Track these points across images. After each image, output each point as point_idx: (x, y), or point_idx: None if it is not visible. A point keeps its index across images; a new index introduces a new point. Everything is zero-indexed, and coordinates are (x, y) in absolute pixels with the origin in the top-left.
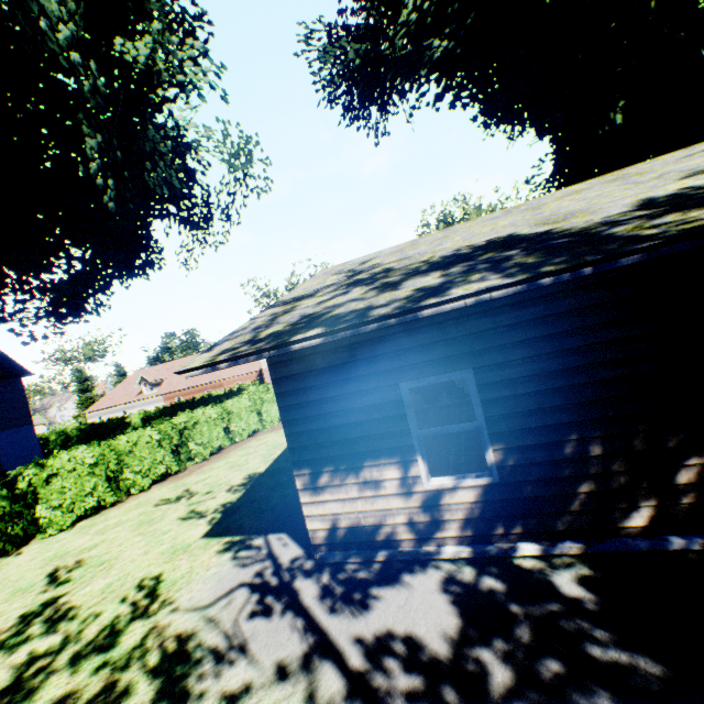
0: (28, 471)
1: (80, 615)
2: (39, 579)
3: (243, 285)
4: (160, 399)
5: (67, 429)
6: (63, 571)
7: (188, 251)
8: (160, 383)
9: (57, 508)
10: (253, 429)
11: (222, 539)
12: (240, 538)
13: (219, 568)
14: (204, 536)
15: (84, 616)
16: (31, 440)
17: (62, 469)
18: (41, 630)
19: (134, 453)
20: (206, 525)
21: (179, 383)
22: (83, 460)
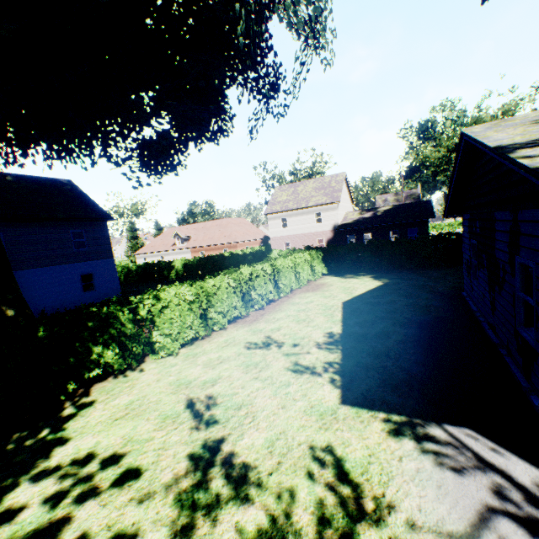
0: (145, 300)
1: (266, 483)
2: (179, 408)
3: (255, 167)
4: (188, 251)
5: (129, 265)
6: (199, 405)
7: (255, 120)
8: (188, 239)
9: (167, 336)
10: (291, 287)
11: (374, 414)
12: (401, 419)
13: (415, 462)
14: (342, 402)
15: (272, 486)
16: (112, 270)
17: (170, 302)
18: (228, 492)
19: (218, 297)
20: (331, 386)
21: (203, 241)
22: (183, 297)
